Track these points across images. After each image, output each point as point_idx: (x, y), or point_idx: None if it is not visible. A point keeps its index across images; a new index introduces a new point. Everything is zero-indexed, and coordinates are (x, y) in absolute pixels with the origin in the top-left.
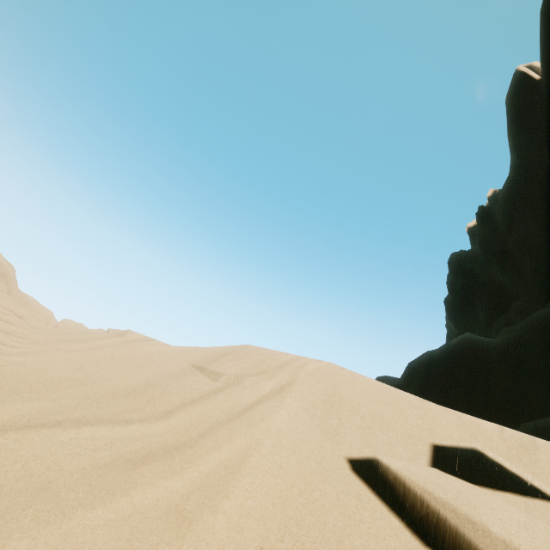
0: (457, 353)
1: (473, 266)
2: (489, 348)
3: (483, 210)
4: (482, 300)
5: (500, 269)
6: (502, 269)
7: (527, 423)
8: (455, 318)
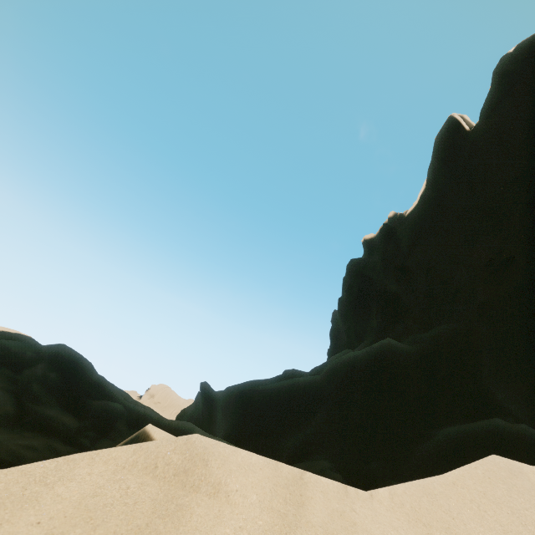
0: (381, 357)
1: (371, 274)
2: (407, 354)
3: (387, 228)
4: (379, 305)
5: (397, 281)
6: (399, 281)
7: (447, 429)
8: (348, 316)
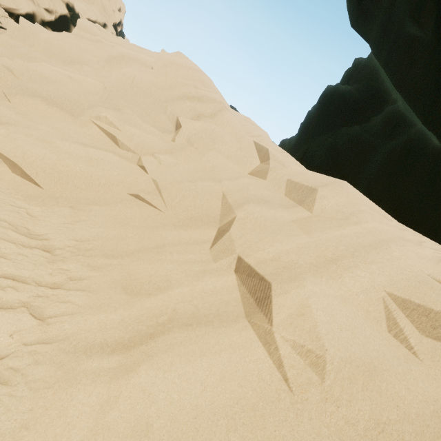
0: (343, 76)
1: None
2: (358, 66)
3: None
4: None
5: None
6: None
7: None
8: None
